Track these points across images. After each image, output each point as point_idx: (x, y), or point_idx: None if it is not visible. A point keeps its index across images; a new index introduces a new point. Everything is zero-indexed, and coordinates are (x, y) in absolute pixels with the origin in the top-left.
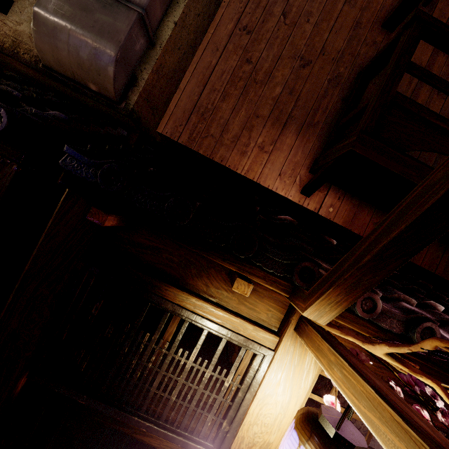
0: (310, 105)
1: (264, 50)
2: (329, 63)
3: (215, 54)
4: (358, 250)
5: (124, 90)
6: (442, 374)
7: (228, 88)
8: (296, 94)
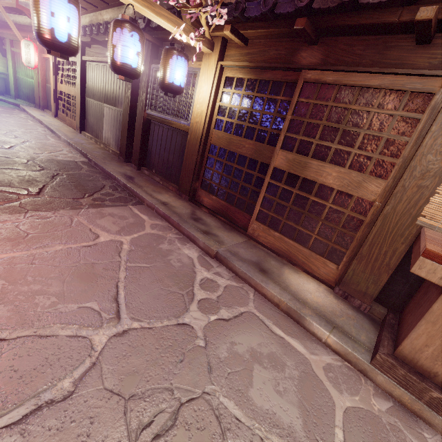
0: None
1: None
2: None
3: None
4: None
5: None
6: (289, 42)
7: None
8: None
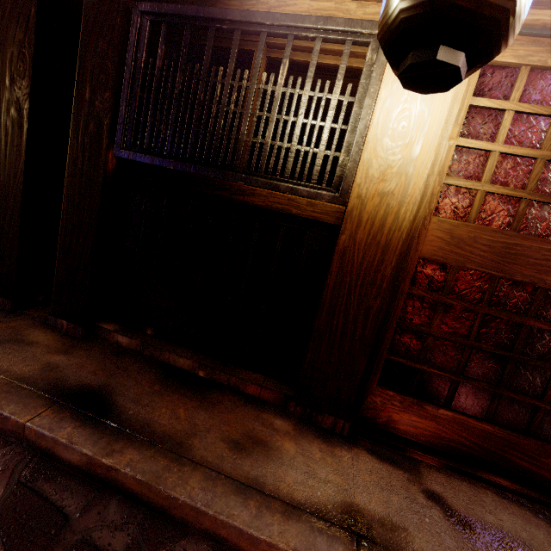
0: None
1: None
2: None
3: None
4: None
5: None
6: None
7: None
8: None
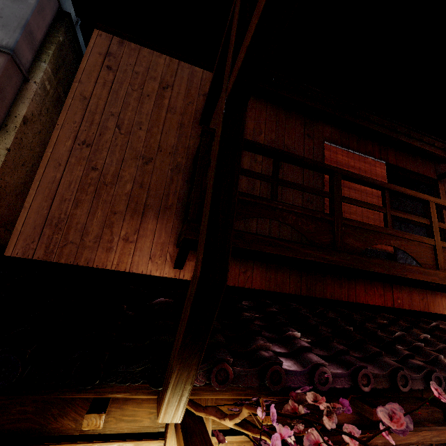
0: (161, 192)
1: (107, 157)
2: (167, 157)
3: (58, 169)
4: (173, 353)
5: None
6: None
7: (79, 195)
8: (146, 186)
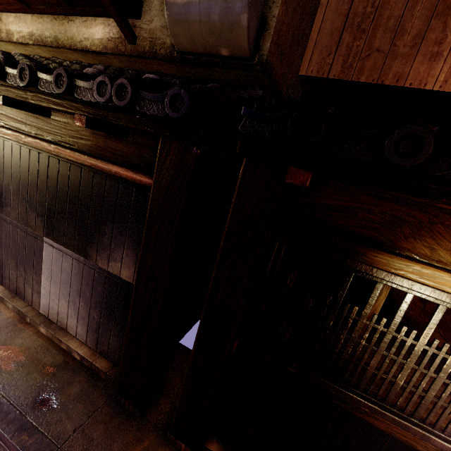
0: None
1: None
2: None
3: None
4: None
5: (255, 41)
6: None
7: None
8: None
